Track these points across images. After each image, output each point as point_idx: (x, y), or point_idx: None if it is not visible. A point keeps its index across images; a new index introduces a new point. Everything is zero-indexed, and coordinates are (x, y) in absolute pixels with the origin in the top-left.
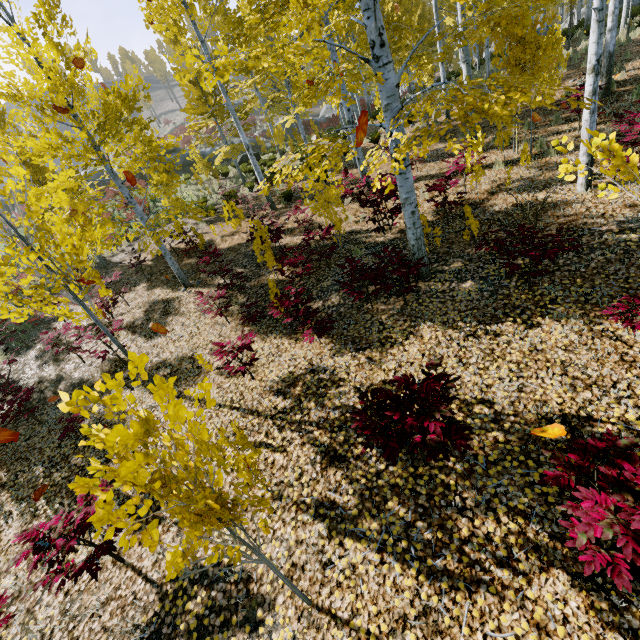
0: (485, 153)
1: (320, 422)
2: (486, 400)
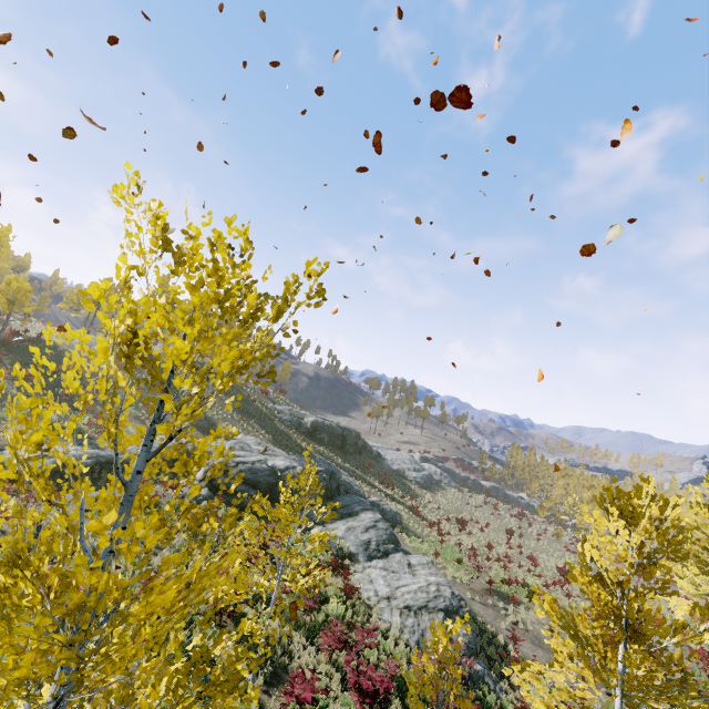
0: None
1: None
2: None
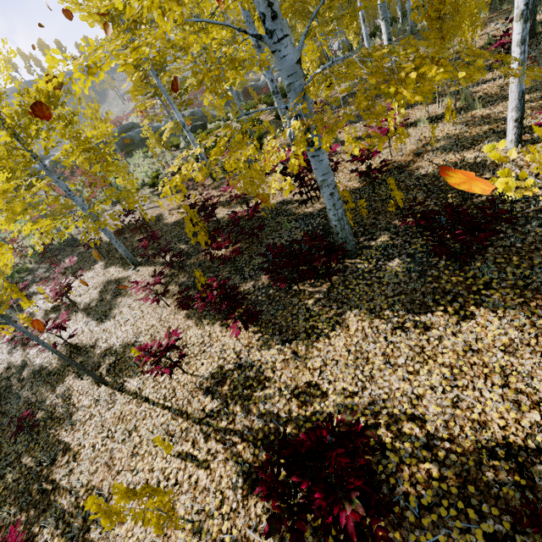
0: (410, 110)
1: (244, 432)
2: (417, 417)
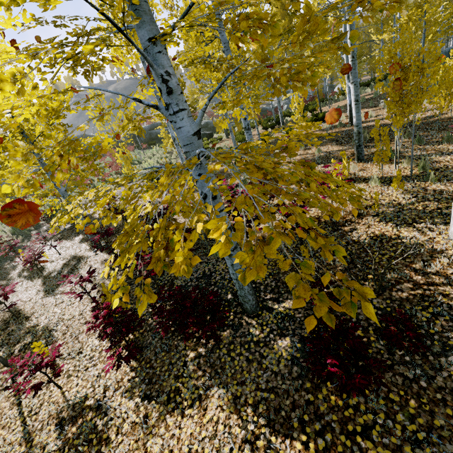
0: (368, 164)
1: None
2: None
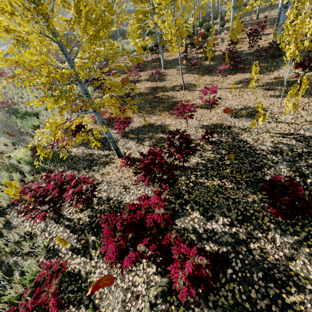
0: None
1: (258, 86)
2: None
